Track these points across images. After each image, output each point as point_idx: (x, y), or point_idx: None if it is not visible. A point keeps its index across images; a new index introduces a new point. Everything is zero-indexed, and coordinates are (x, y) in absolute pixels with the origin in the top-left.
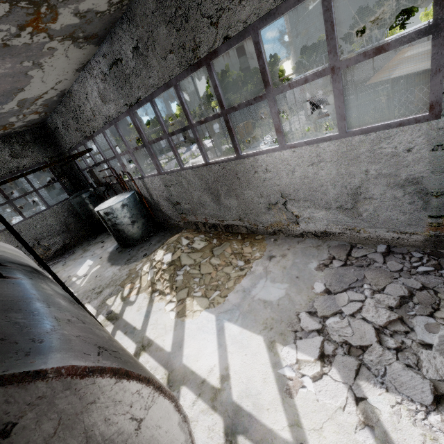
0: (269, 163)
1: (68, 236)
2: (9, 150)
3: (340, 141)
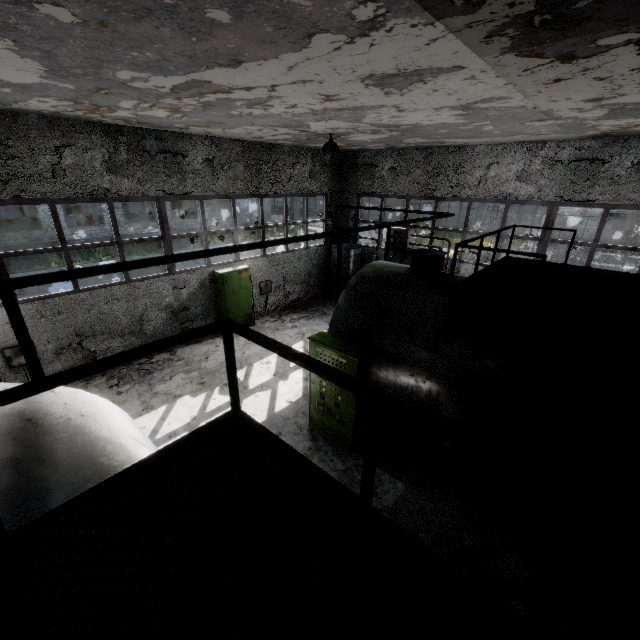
0: None
1: (305, 289)
2: (311, 166)
3: None
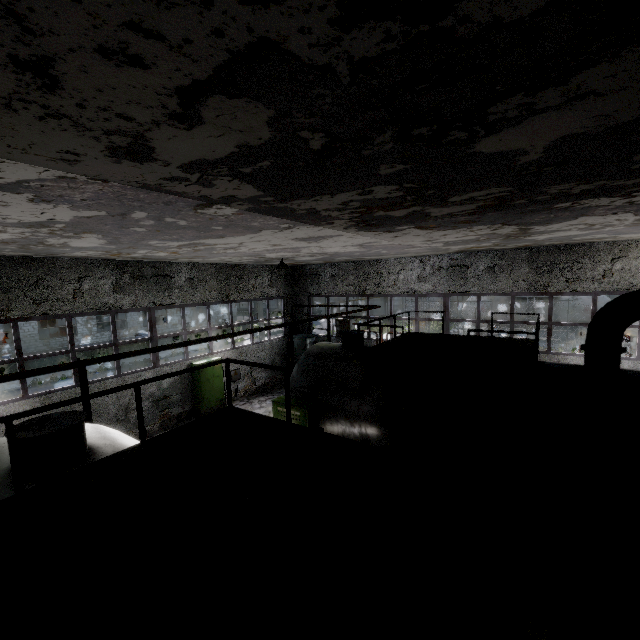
0: (576, 362)
1: (270, 375)
2: (269, 277)
3: (637, 362)
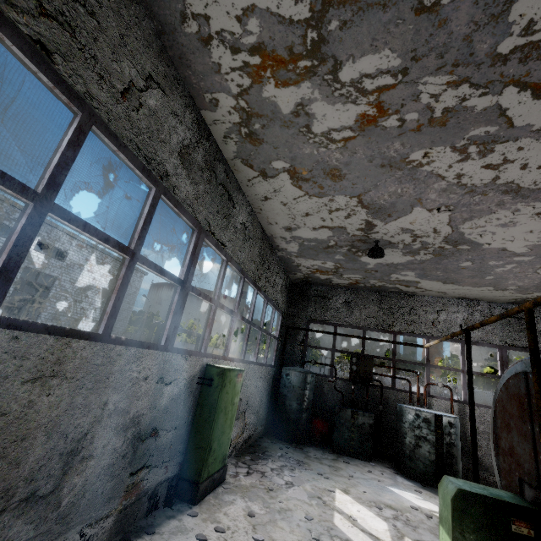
0: None
1: (255, 423)
2: (282, 282)
3: None
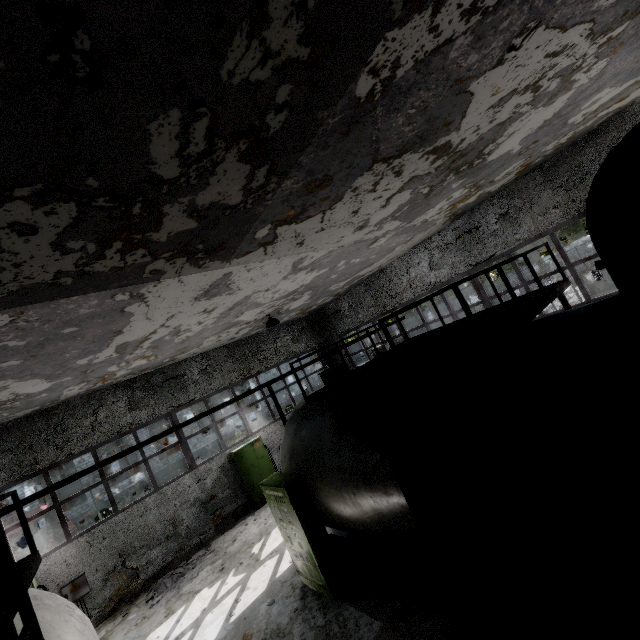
0: None
1: None
2: (291, 335)
3: None
